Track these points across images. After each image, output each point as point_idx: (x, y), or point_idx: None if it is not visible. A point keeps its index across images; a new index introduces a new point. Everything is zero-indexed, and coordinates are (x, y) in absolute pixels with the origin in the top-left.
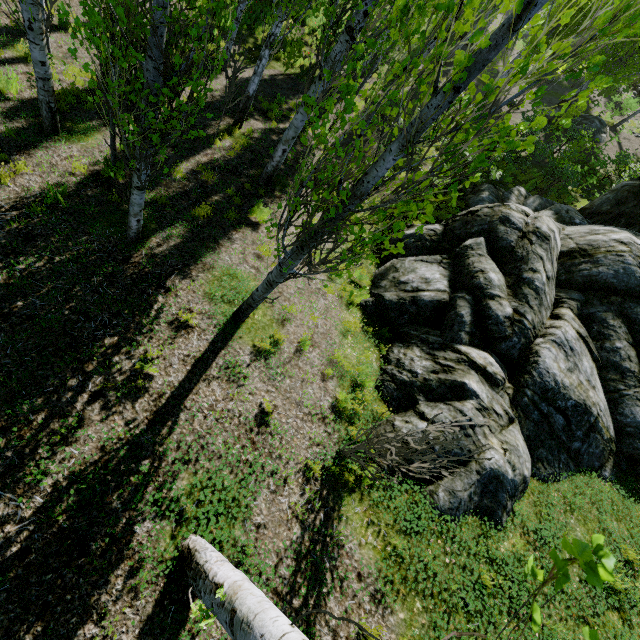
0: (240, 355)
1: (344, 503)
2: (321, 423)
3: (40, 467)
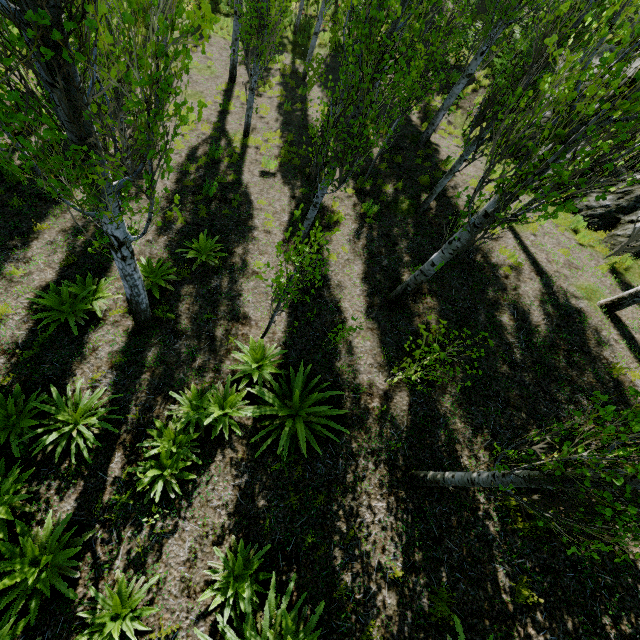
0: (529, 237)
1: (626, 276)
2: (582, 252)
3: (525, 305)
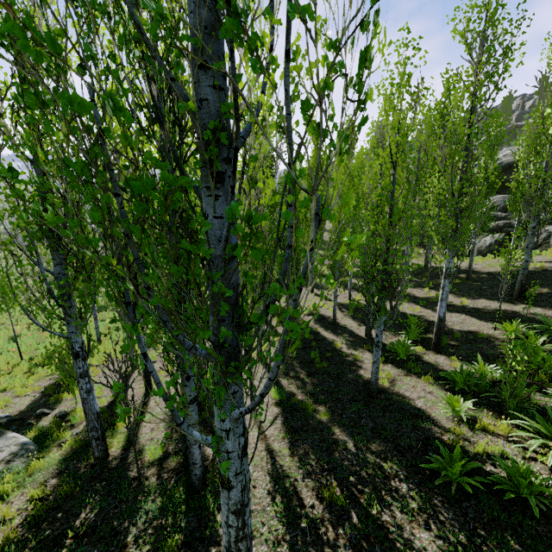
0: None
1: None
2: None
3: None
